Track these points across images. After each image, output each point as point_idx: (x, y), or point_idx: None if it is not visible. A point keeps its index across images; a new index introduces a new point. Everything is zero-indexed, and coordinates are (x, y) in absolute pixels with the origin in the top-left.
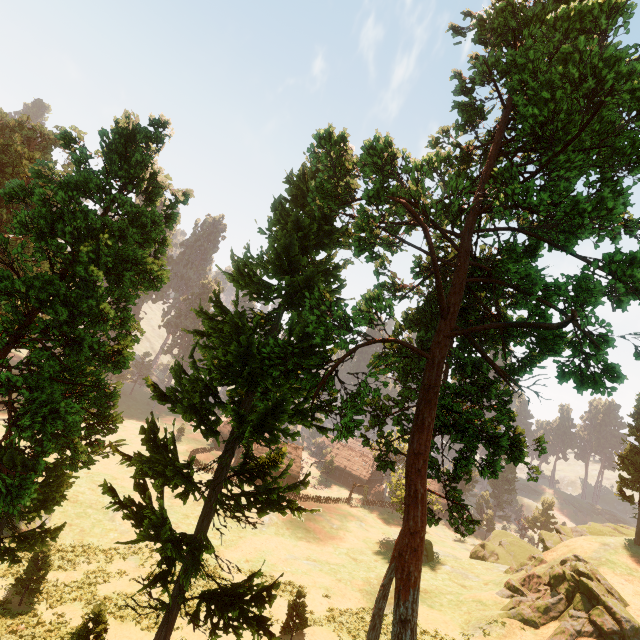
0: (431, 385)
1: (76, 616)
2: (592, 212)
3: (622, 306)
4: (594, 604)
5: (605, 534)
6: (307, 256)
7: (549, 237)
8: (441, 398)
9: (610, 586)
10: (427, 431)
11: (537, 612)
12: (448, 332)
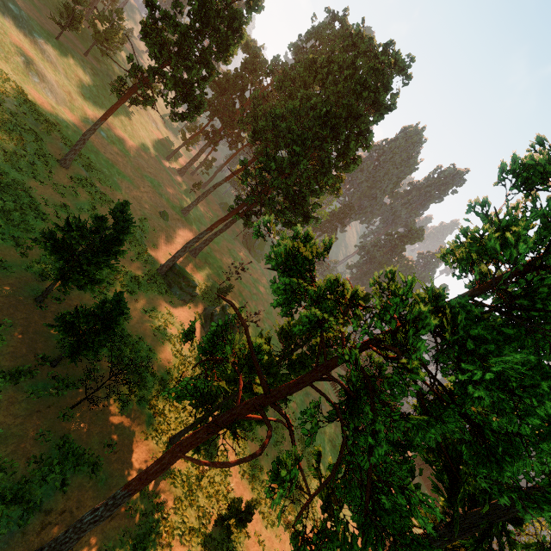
0: None
1: (232, 458)
2: None
3: None
4: None
5: None
6: None
7: None
8: None
9: None
10: None
11: None
12: None
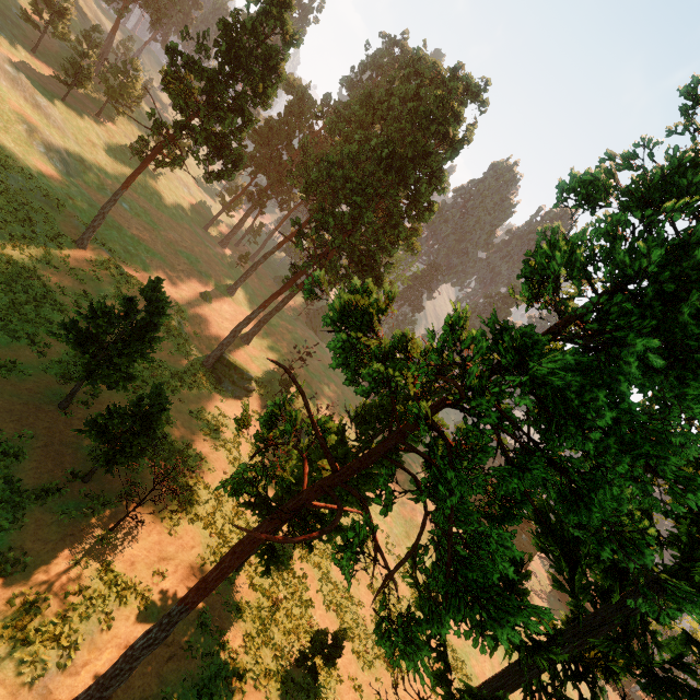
0: None
1: (313, 585)
2: None
3: None
4: None
5: None
6: None
7: None
8: None
9: None
10: None
11: None
12: None
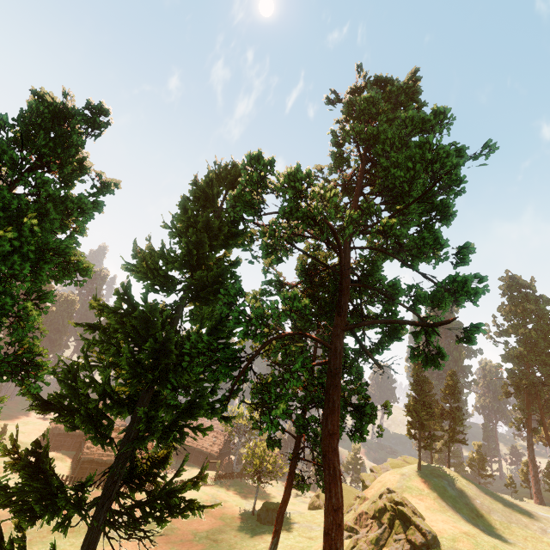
0: (337, 371)
1: None
2: (432, 245)
3: (446, 308)
4: (408, 525)
5: (400, 466)
6: (212, 253)
7: (402, 257)
8: (318, 377)
9: (414, 507)
10: (337, 412)
11: (371, 545)
12: (344, 326)
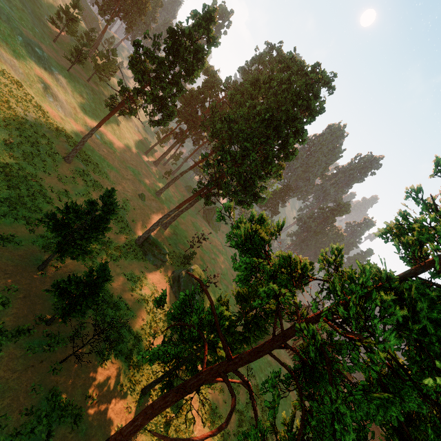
0: None
1: (195, 406)
2: None
3: None
4: None
5: None
6: None
7: None
8: None
9: None
10: None
11: None
12: None
